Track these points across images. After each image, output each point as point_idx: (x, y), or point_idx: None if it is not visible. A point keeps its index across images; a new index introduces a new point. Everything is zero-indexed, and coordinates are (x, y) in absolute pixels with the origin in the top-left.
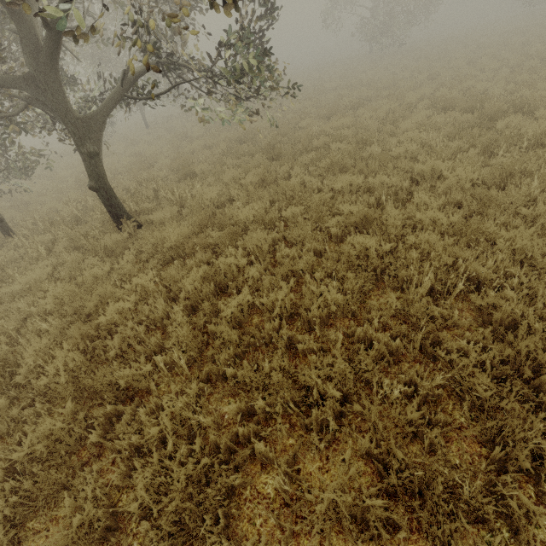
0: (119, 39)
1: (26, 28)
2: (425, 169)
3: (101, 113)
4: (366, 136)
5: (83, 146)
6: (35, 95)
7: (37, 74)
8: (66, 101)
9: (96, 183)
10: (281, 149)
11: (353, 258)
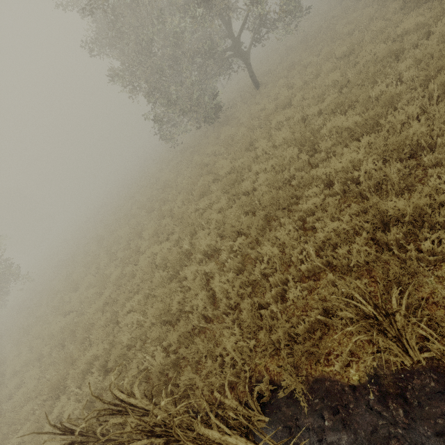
0: (256, 20)
1: (232, 31)
2: (370, 1)
3: (249, 50)
4: (346, 8)
5: (247, 62)
6: (233, 51)
7: (234, 44)
8: (241, 49)
9: (251, 74)
10: (308, 39)
11: (344, 34)
